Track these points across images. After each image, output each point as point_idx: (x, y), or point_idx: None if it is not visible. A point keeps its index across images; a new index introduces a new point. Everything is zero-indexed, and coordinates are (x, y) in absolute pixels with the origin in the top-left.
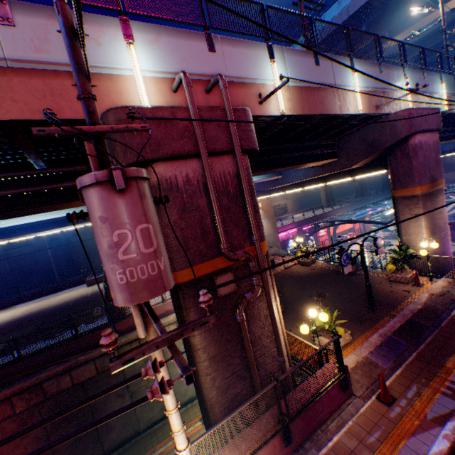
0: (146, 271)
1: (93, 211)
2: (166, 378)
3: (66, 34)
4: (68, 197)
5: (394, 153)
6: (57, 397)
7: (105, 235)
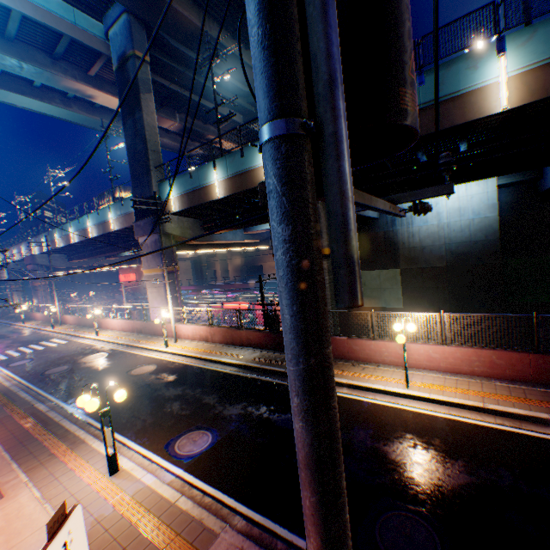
0: None
1: None
2: None
3: None
4: None
5: None
6: None
7: None
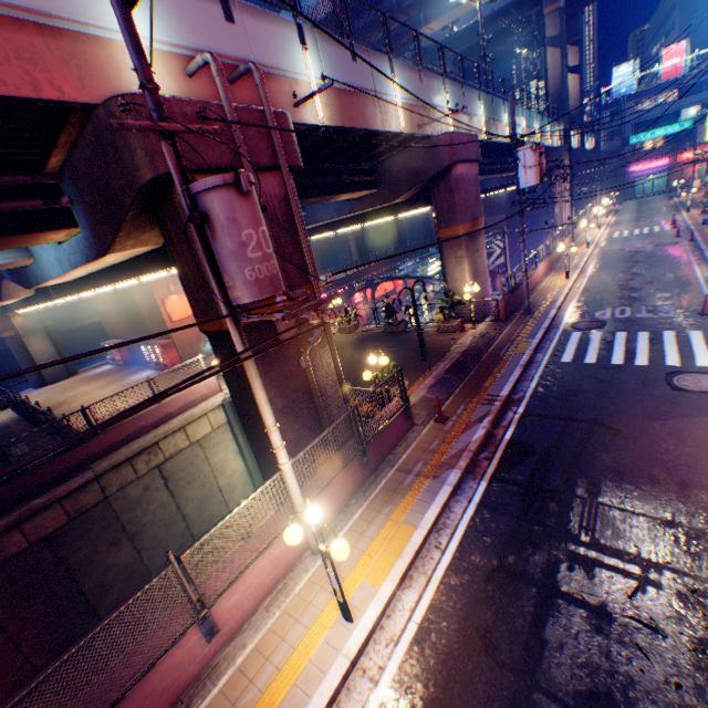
0: (270, 269)
1: (219, 213)
2: (266, 398)
3: (119, 3)
4: (4, 228)
5: (439, 186)
6: (6, 569)
7: (233, 236)
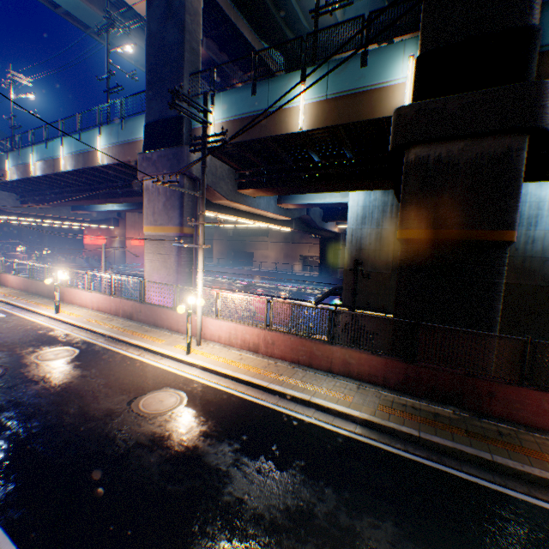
0: None
1: None
2: None
3: None
4: None
5: None
6: None
7: None
